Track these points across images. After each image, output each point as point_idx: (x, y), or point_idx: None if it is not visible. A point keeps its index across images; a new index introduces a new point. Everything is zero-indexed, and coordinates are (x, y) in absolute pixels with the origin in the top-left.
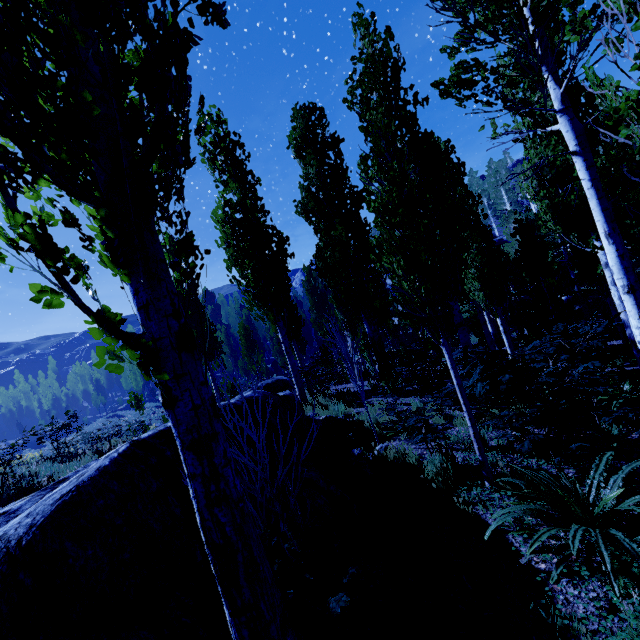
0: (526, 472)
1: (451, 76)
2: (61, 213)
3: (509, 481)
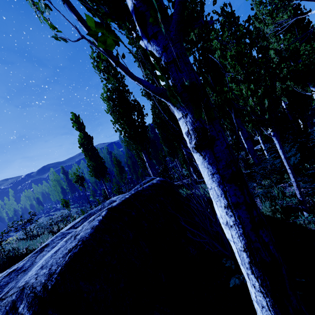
0: None
1: None
2: None
3: None
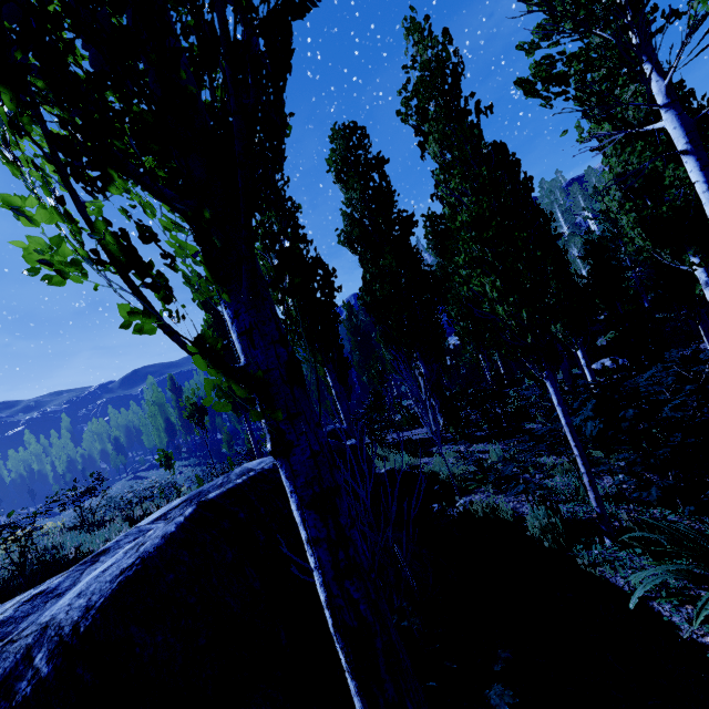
0: (661, 525)
1: (537, 72)
2: (137, 225)
3: (636, 536)
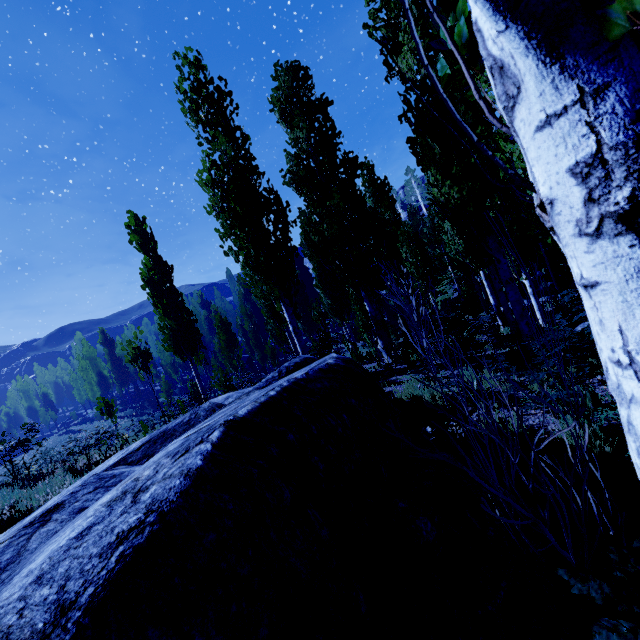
0: None
1: None
2: None
3: None
